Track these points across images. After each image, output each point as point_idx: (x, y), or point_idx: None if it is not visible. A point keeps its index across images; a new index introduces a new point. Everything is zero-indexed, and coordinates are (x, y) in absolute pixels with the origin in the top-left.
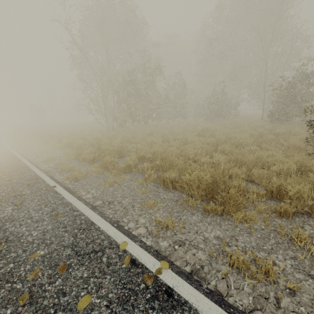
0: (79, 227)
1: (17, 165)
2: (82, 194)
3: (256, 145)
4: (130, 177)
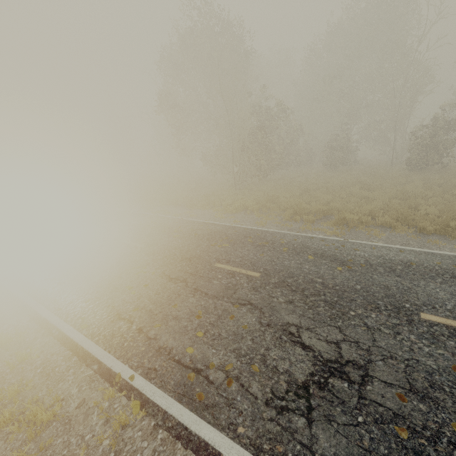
0: (428, 254)
1: (250, 230)
2: (373, 242)
3: (439, 197)
4: (379, 229)
